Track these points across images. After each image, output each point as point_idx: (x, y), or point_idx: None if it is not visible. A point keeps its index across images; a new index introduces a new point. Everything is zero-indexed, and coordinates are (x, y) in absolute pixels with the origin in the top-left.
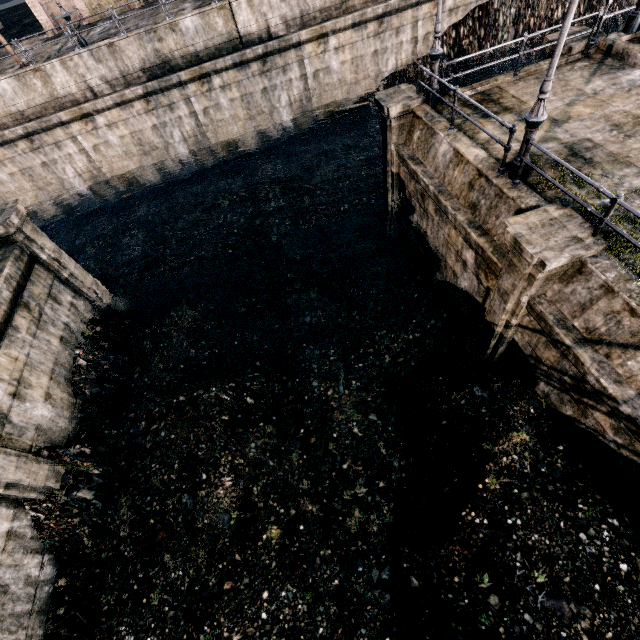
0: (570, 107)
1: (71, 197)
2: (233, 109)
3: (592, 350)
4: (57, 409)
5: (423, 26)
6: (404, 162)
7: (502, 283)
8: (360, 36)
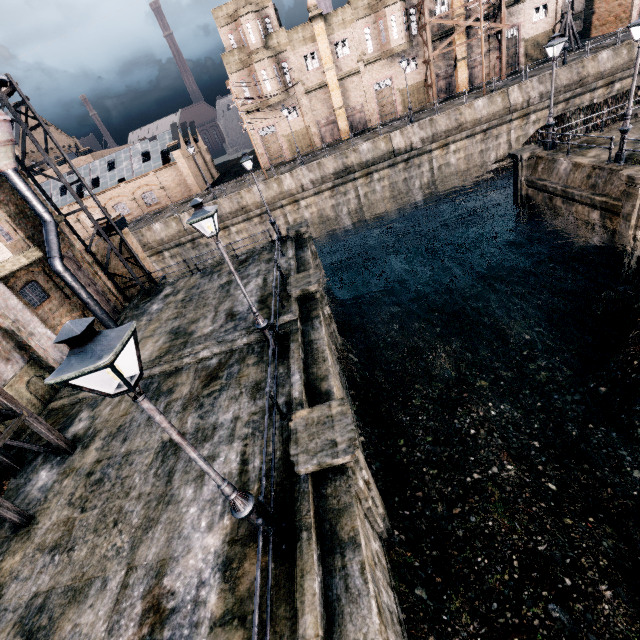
0: None
1: None
2: (383, 192)
3: None
4: None
5: (515, 133)
6: (533, 184)
7: (624, 210)
8: (471, 143)
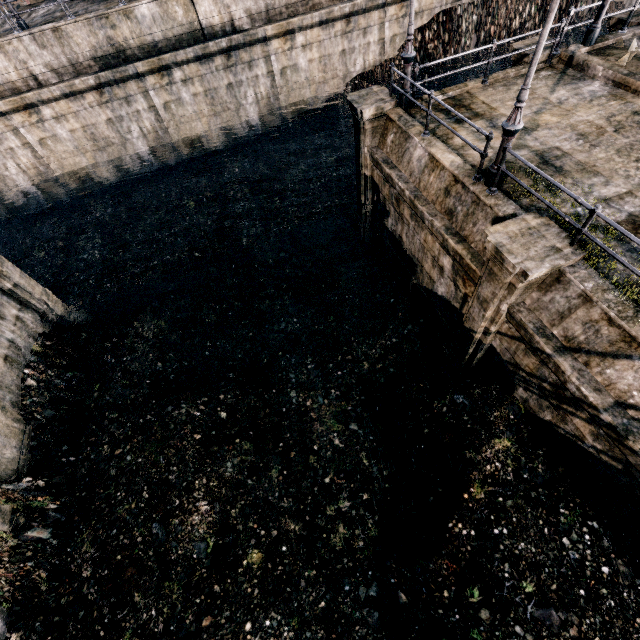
0: (538, 115)
1: (15, 196)
2: (196, 104)
3: (571, 358)
4: (2, 439)
5: (390, 28)
6: (378, 165)
7: (482, 291)
8: (327, 34)
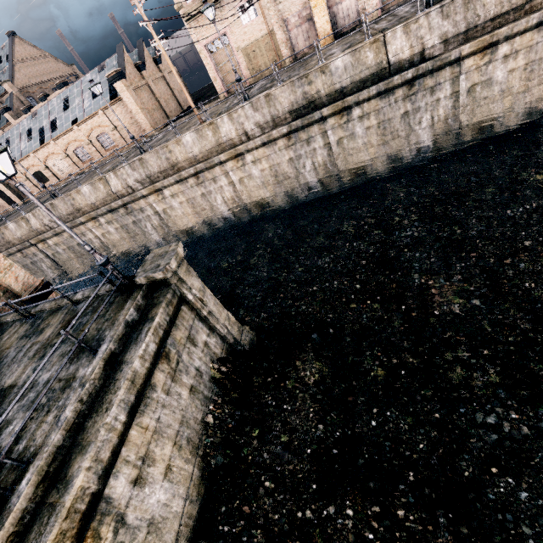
0: None
1: (216, 219)
2: (367, 136)
3: None
4: (173, 488)
5: None
6: None
7: None
8: None
